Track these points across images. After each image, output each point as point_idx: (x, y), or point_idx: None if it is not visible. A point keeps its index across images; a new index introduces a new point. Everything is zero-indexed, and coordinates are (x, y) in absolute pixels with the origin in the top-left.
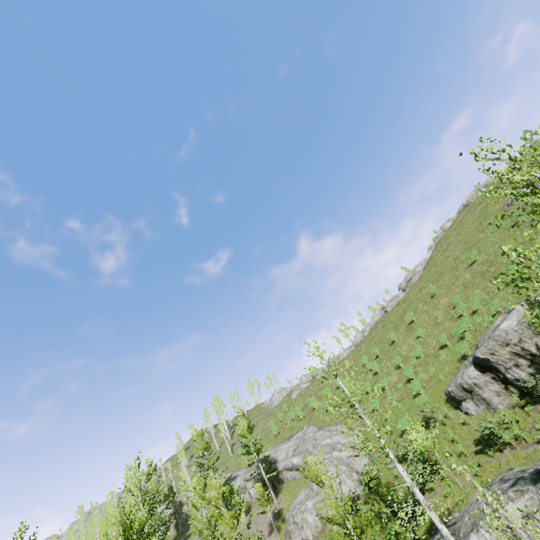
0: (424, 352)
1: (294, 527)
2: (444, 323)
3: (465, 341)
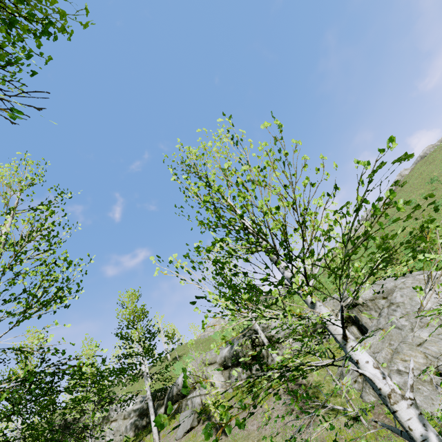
0: None
1: (406, 380)
2: None
3: None
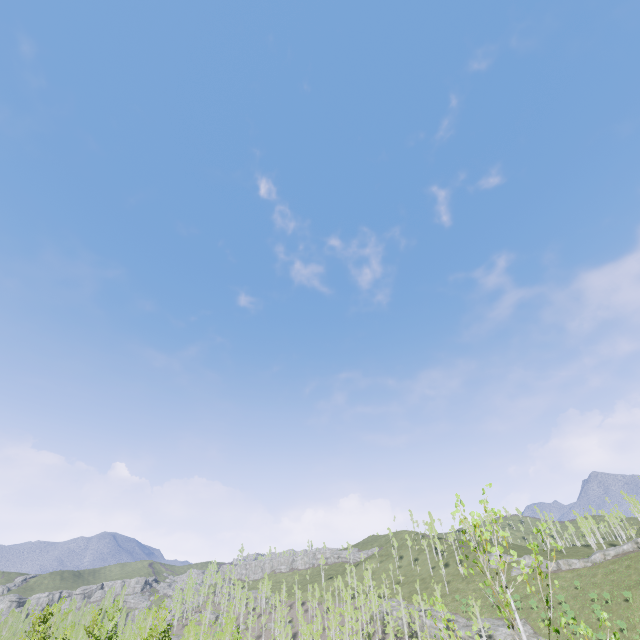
0: None
1: None
2: None
3: None
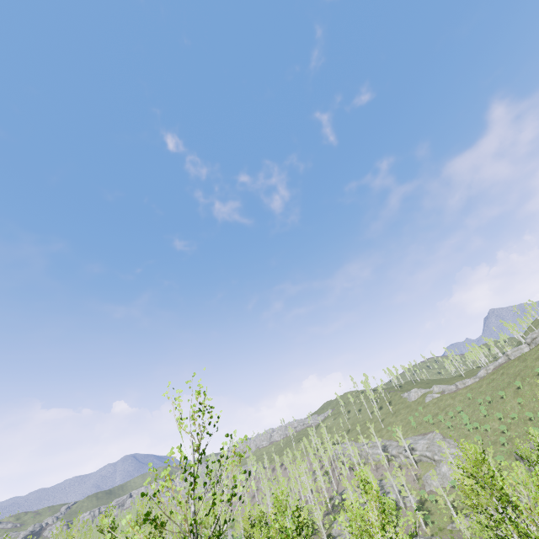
0: (519, 416)
1: (426, 484)
2: (538, 401)
3: (537, 427)
